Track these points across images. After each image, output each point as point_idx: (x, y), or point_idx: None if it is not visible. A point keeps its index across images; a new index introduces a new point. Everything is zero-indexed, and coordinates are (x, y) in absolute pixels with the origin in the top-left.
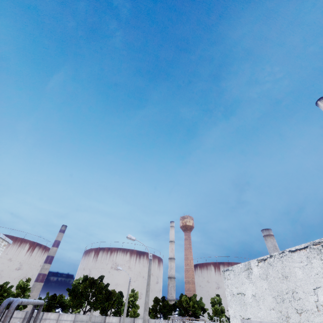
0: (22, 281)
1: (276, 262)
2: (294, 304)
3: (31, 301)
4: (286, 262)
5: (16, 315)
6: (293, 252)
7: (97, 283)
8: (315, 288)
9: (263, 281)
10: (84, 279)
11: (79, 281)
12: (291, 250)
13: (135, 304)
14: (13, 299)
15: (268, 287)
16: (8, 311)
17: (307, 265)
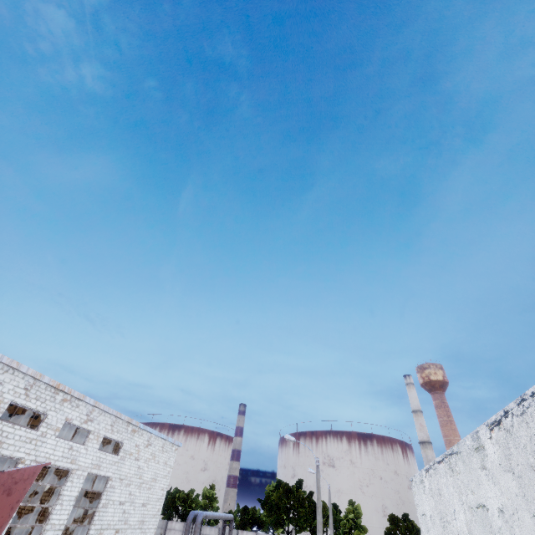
0: (206, 488)
1: (433, 474)
2: (449, 530)
3: (217, 514)
4: (438, 476)
5: (209, 532)
6: (438, 464)
7: (294, 492)
8: (454, 512)
9: (431, 499)
10: (275, 485)
11: (273, 488)
12: (437, 461)
13: (358, 524)
14: (197, 512)
15: (435, 507)
16: (195, 525)
17: (446, 482)
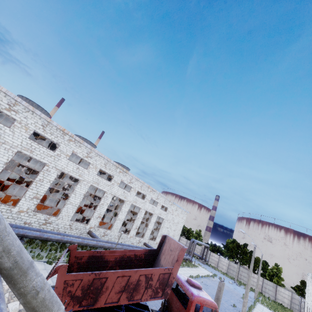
0: (197, 230)
1: None
2: None
3: (202, 243)
4: None
5: (197, 247)
6: None
7: (241, 247)
8: None
9: None
10: (232, 241)
11: (230, 241)
12: None
13: (278, 275)
14: (194, 240)
15: None
16: (193, 244)
17: None
